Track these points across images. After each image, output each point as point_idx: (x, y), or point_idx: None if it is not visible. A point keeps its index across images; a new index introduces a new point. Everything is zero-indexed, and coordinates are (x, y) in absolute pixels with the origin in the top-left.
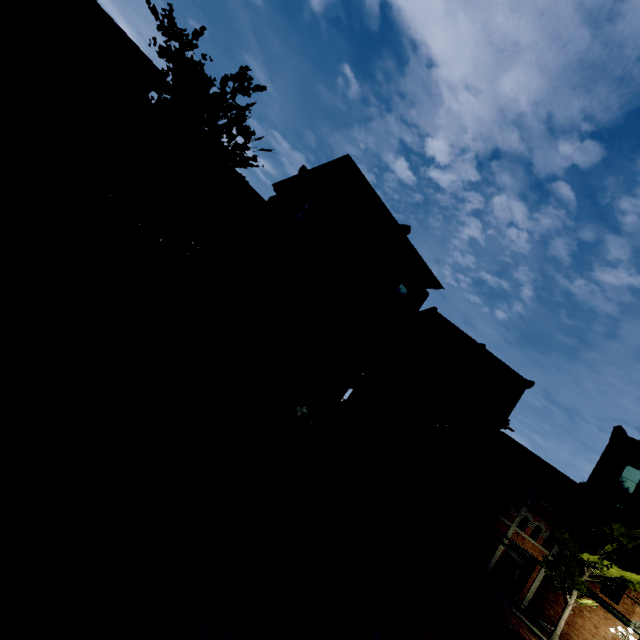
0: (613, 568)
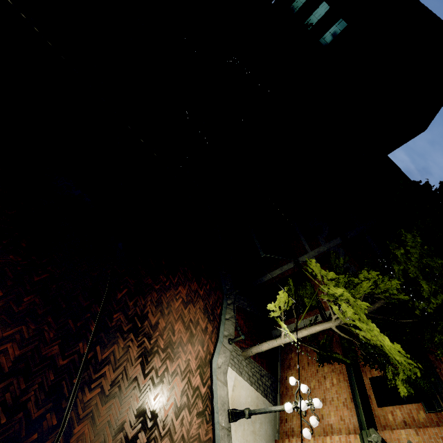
0: (361, 315)
